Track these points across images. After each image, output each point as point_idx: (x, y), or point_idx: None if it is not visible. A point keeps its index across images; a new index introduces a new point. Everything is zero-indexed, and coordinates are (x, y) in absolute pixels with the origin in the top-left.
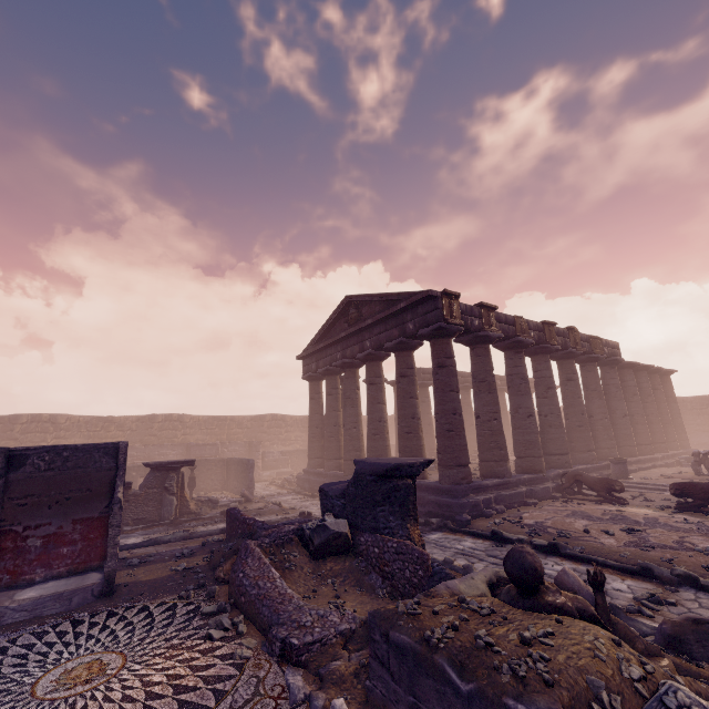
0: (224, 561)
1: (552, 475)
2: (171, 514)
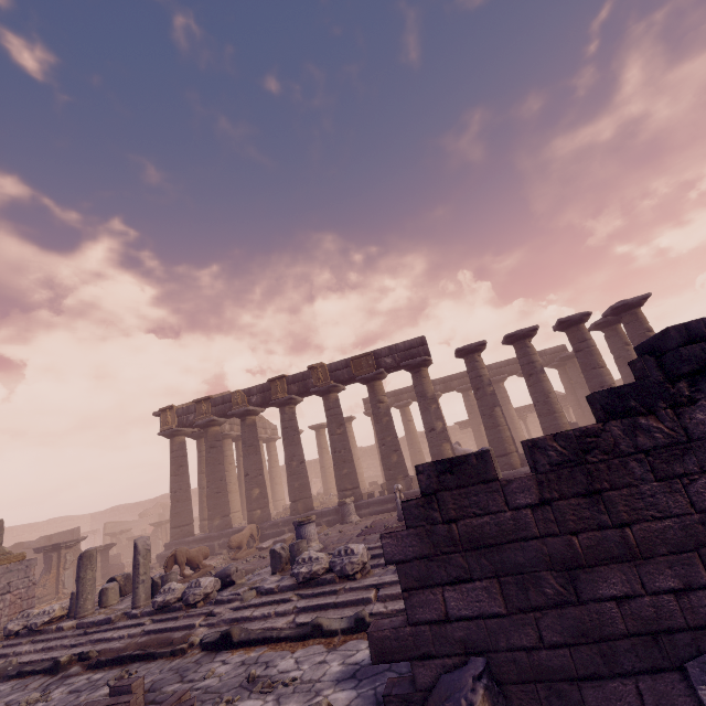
0: None
1: (266, 525)
2: (160, 550)
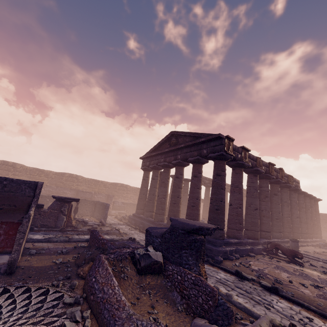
0: (84, 263)
1: (262, 242)
2: (61, 225)
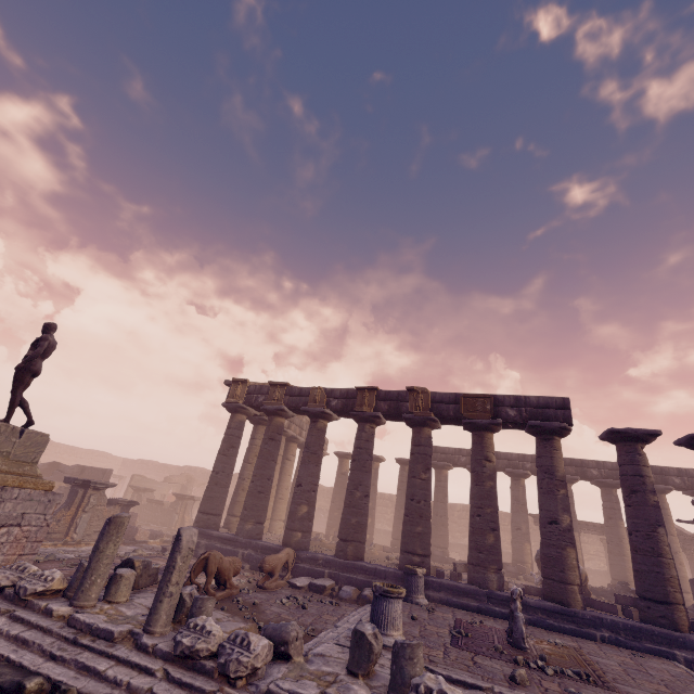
0: None
1: (303, 555)
2: (172, 525)
